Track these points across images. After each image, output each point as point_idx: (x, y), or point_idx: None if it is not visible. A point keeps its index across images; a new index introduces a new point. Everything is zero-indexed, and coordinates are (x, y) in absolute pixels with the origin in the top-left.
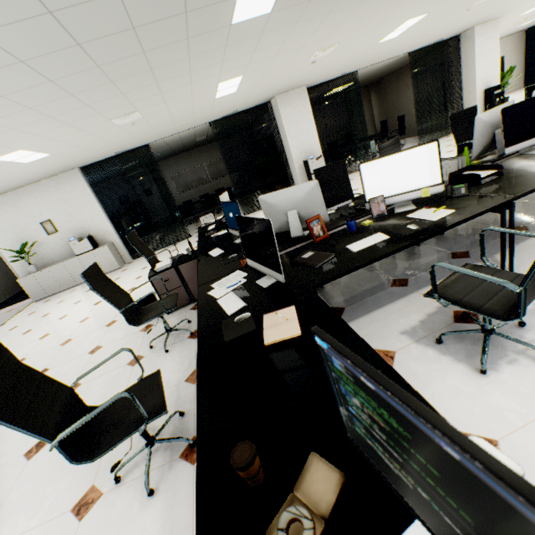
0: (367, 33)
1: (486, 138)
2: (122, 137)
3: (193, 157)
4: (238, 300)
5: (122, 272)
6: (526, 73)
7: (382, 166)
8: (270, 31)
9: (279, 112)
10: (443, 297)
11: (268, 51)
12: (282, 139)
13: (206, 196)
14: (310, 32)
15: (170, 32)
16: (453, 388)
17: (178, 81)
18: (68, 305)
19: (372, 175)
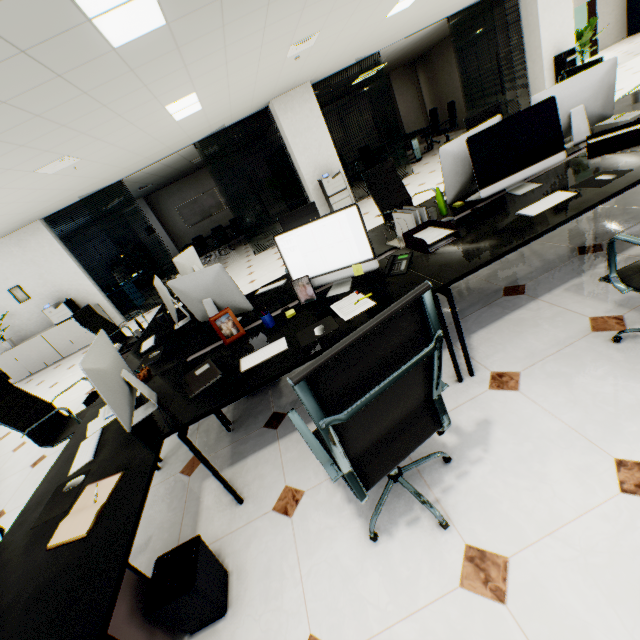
0: (356, 11)
1: (463, 173)
2: (73, 182)
3: (199, 181)
4: (92, 448)
5: None
6: (629, 17)
7: (301, 239)
8: (189, 42)
9: (279, 121)
10: (322, 442)
11: (209, 61)
12: (290, 154)
13: (219, 228)
14: (258, 29)
15: (22, 75)
16: (335, 560)
17: (96, 117)
18: (44, 389)
19: (292, 250)
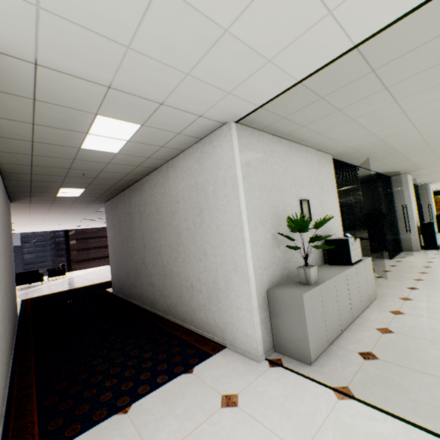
0: None
1: None
2: None
3: None
4: None
5: (423, 300)
6: None
7: None
8: None
9: (407, 184)
10: None
11: None
12: (397, 204)
13: None
14: None
15: None
16: None
17: None
18: None
19: None
